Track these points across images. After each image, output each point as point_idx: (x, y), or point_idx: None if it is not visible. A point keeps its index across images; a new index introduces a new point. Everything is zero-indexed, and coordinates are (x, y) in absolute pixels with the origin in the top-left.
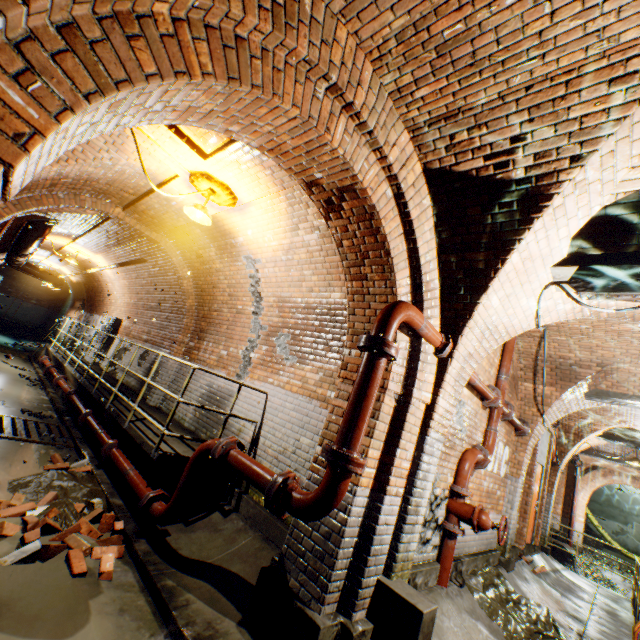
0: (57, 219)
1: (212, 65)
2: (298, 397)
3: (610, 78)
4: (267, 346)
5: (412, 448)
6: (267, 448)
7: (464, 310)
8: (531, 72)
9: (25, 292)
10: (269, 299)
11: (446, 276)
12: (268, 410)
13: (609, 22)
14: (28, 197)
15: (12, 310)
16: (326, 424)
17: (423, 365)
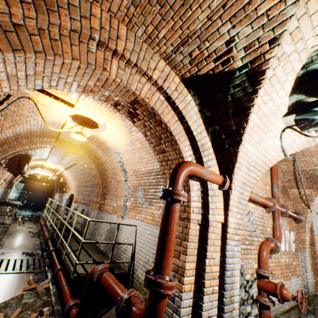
0: (32, 153)
1: None
2: (151, 226)
3: None
4: (133, 198)
5: (218, 255)
6: (139, 260)
7: (231, 157)
8: None
9: (36, 188)
10: (130, 172)
11: (215, 139)
12: (137, 236)
13: None
14: (8, 147)
15: (32, 198)
16: None
17: (212, 198)
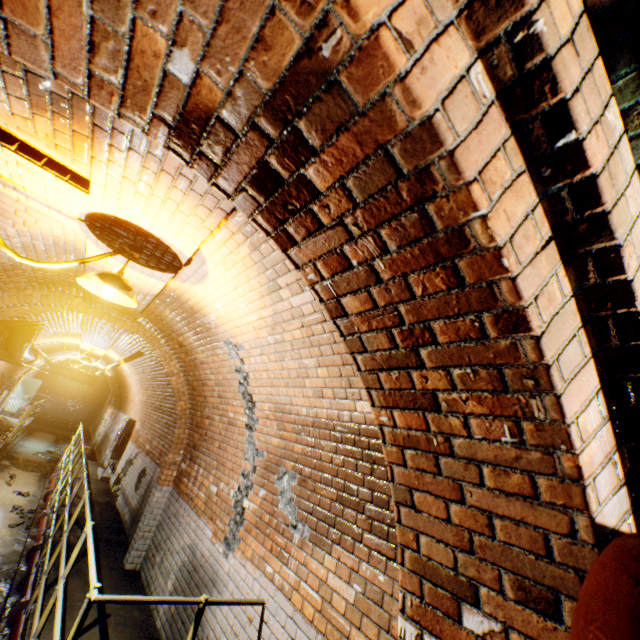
0: (41, 320)
1: None
2: (315, 638)
3: None
4: (265, 490)
5: None
6: None
7: None
8: None
9: (72, 390)
10: (263, 405)
11: None
12: None
13: None
14: None
15: (60, 410)
16: None
17: None
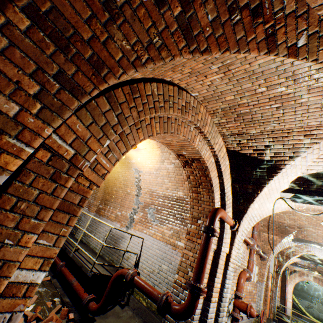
0: None
1: (159, 130)
2: (160, 242)
3: (304, 134)
4: (143, 213)
5: (221, 276)
6: (143, 269)
7: (243, 209)
8: (274, 127)
9: None
10: (145, 189)
11: (234, 192)
12: (144, 247)
13: (304, 119)
14: None
15: None
16: (180, 262)
17: (225, 235)
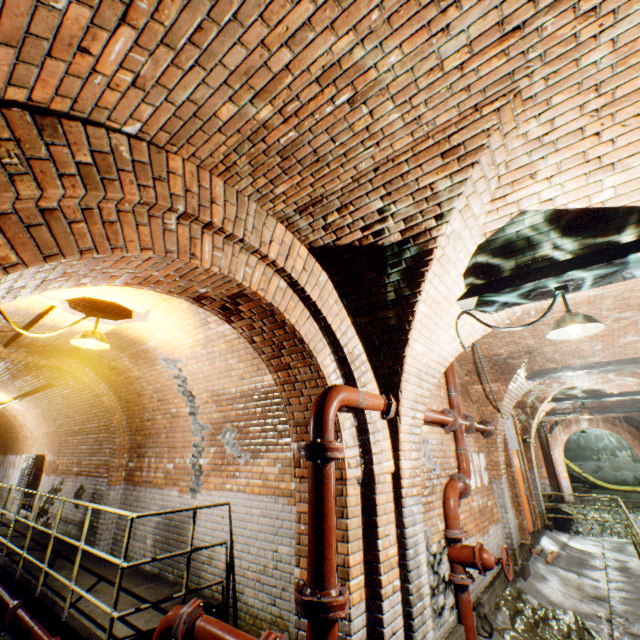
0: None
1: (16, 253)
2: (263, 498)
3: (441, 152)
4: (215, 447)
5: (393, 528)
6: (245, 571)
7: (394, 365)
8: (373, 157)
9: None
10: (202, 395)
11: (367, 337)
12: (235, 523)
13: (421, 112)
14: None
15: None
16: (297, 538)
17: (375, 436)
